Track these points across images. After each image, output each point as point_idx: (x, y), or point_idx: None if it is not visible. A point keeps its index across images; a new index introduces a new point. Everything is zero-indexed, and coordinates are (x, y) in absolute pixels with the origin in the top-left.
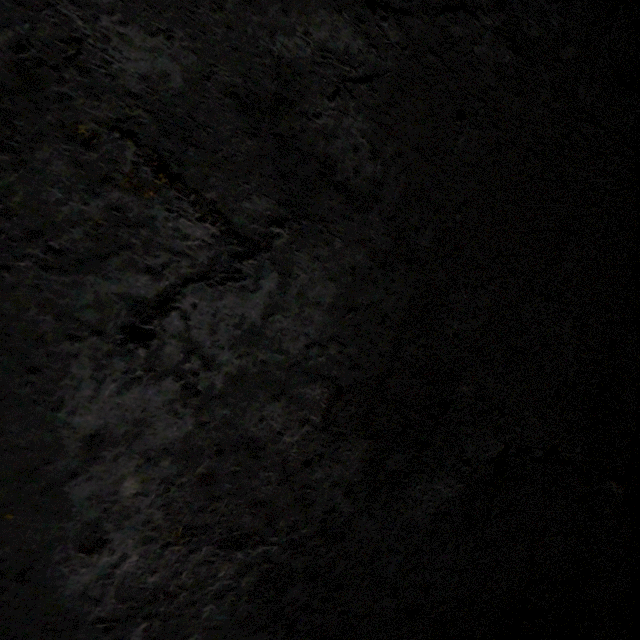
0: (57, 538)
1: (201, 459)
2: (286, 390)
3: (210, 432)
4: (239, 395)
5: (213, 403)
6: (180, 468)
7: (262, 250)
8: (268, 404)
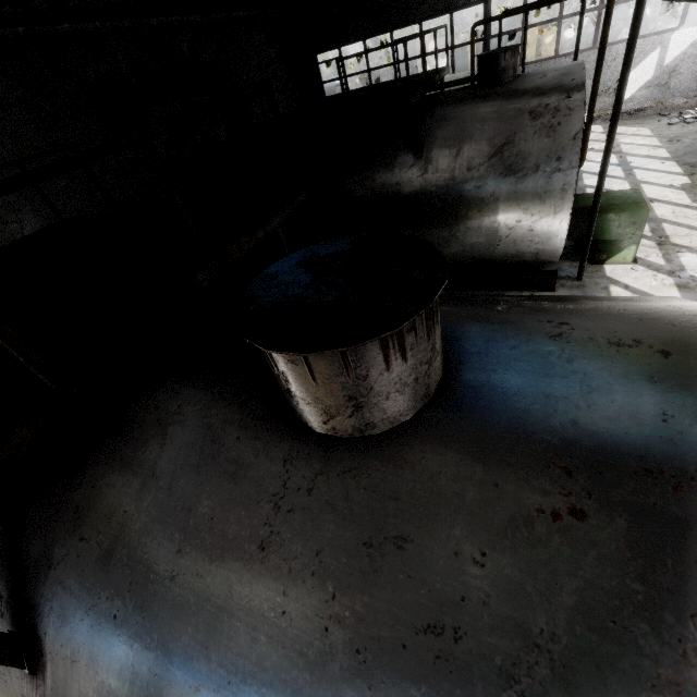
0: None
1: None
2: None
3: None
4: None
5: None
6: None
7: (21, 220)
8: None
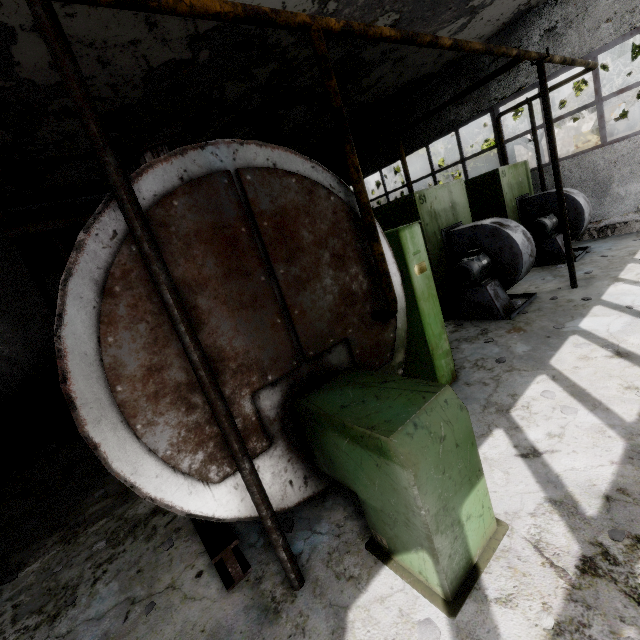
0: (0, 353)
1: (5, 342)
2: (6, 332)
3: (3, 340)
4: (2, 336)
5: (1, 338)
6: (4, 344)
7: None
8: (6, 335)
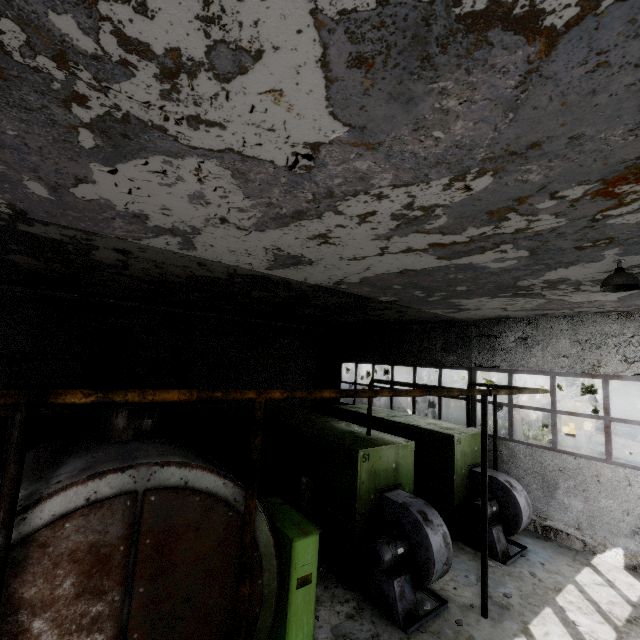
0: None
1: None
2: None
3: None
4: None
5: None
6: None
7: None
8: None
